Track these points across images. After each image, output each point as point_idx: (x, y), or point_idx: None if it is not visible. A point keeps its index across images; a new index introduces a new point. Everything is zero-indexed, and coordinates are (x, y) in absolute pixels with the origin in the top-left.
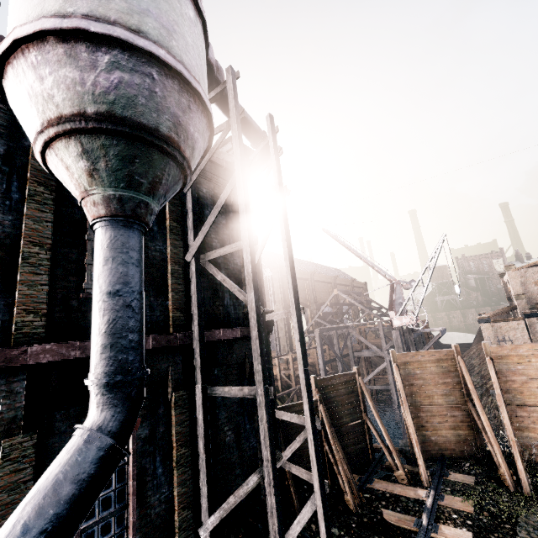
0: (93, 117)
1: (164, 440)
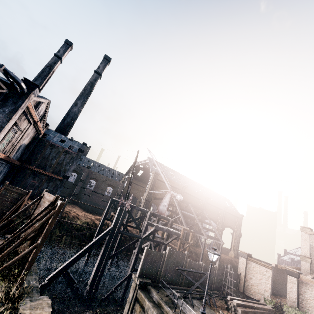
0: None
1: None
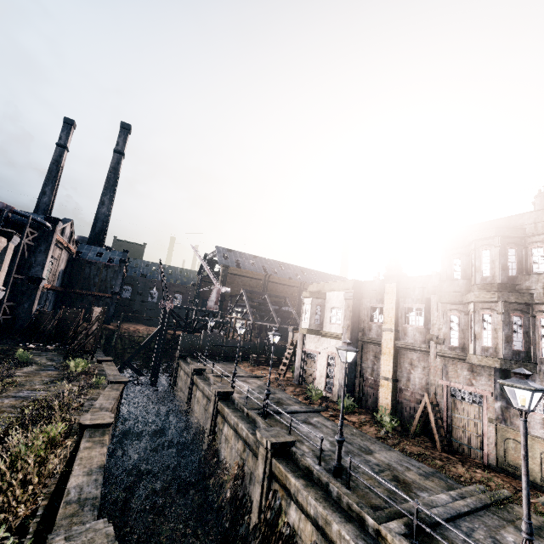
0: None
1: None
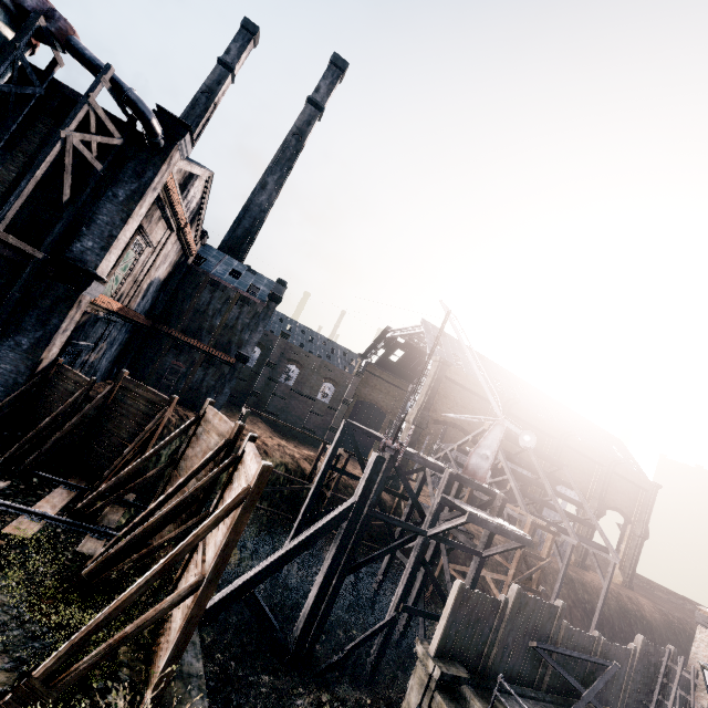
0: None
1: None
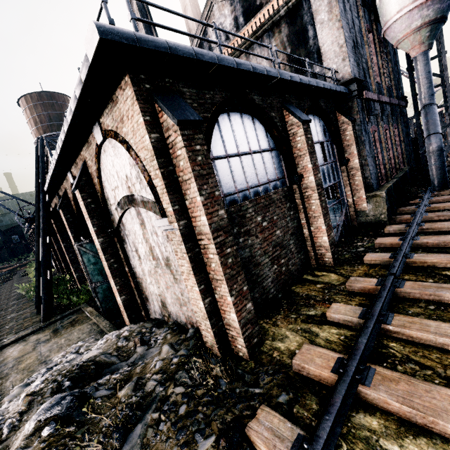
0: (440, 18)
1: (399, 135)
